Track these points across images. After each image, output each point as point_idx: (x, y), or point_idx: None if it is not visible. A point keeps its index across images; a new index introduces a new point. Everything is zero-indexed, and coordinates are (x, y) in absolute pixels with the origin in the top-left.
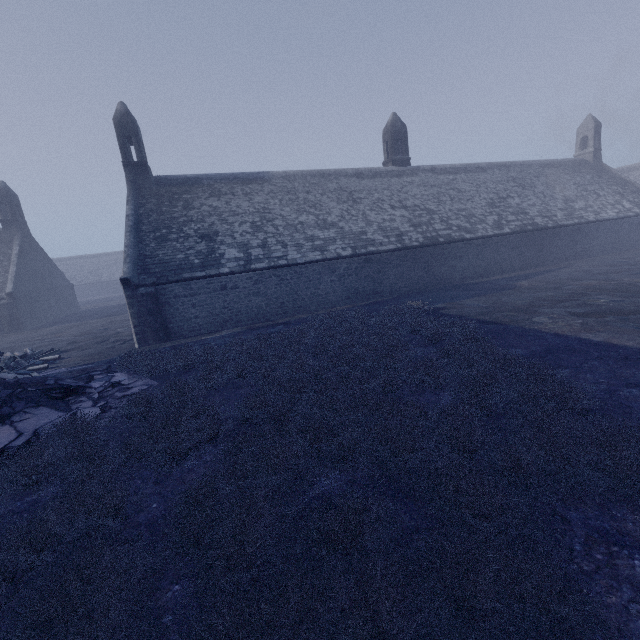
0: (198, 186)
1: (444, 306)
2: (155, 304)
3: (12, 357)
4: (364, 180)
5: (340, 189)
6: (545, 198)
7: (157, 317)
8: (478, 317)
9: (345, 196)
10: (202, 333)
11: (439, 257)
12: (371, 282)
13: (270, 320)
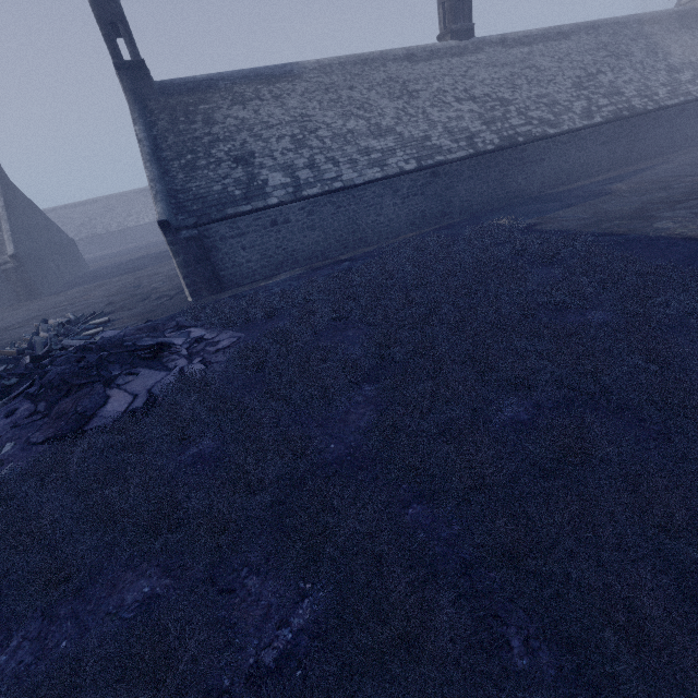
0: (214, 91)
1: (534, 222)
2: (202, 249)
3: (60, 324)
4: (418, 64)
5: (390, 80)
6: (644, 70)
7: (206, 265)
8: (584, 230)
9: (398, 89)
10: (257, 279)
11: (517, 163)
12: (439, 202)
13: (329, 258)
